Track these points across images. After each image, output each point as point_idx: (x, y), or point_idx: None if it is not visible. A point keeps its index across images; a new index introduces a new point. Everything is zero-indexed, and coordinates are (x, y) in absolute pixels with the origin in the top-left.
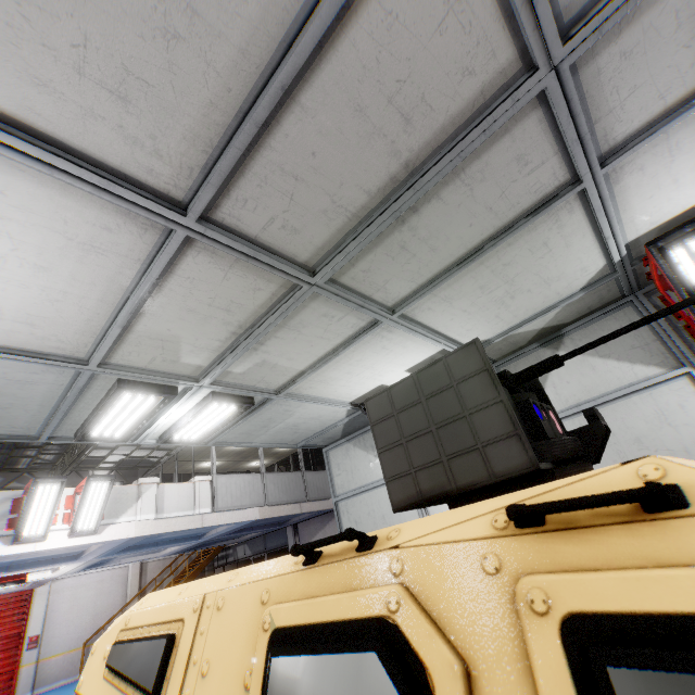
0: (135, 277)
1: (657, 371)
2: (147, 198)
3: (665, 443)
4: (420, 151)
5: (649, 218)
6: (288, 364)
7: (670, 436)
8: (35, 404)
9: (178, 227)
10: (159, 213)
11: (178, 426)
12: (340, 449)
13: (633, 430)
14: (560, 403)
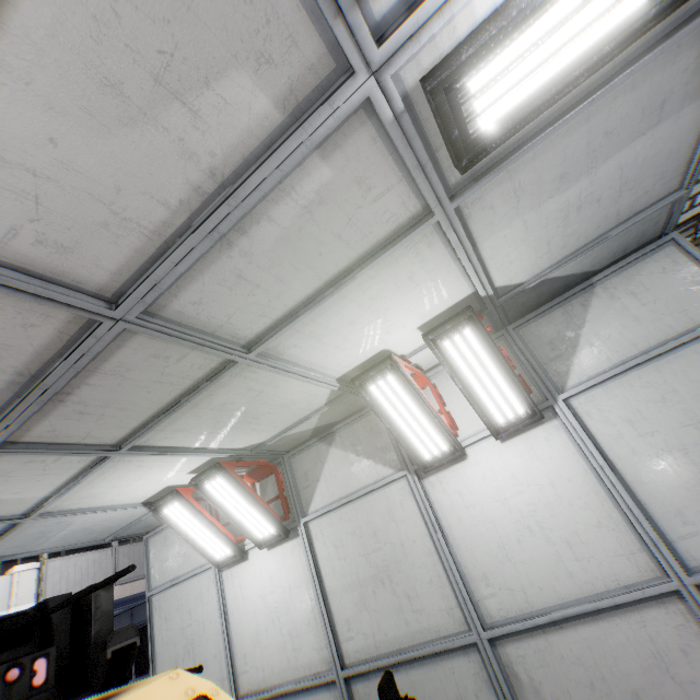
0: None
1: (390, 472)
2: None
3: (391, 537)
4: (29, 365)
5: (342, 365)
6: (20, 496)
7: (394, 530)
8: None
9: None
10: None
11: None
12: (159, 536)
13: (373, 524)
14: (329, 496)
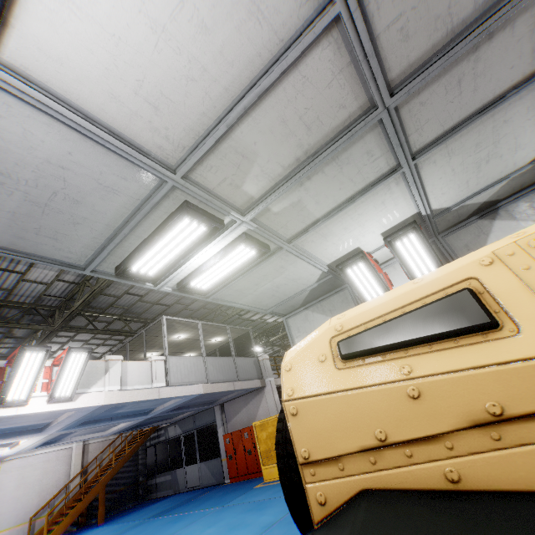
0: (267, 64)
1: None
2: None
3: None
4: None
5: None
6: (312, 208)
7: None
8: (102, 222)
9: None
10: None
11: (203, 269)
12: (299, 316)
13: None
14: None
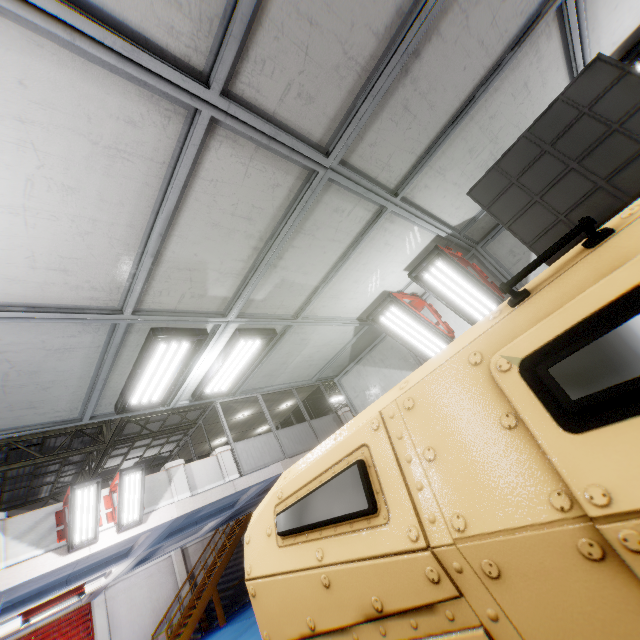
0: (161, 188)
1: None
2: (170, 67)
3: None
4: None
5: (612, 38)
6: (303, 280)
7: None
8: (74, 378)
9: (203, 106)
10: (183, 88)
11: (210, 375)
12: (351, 373)
13: None
14: None
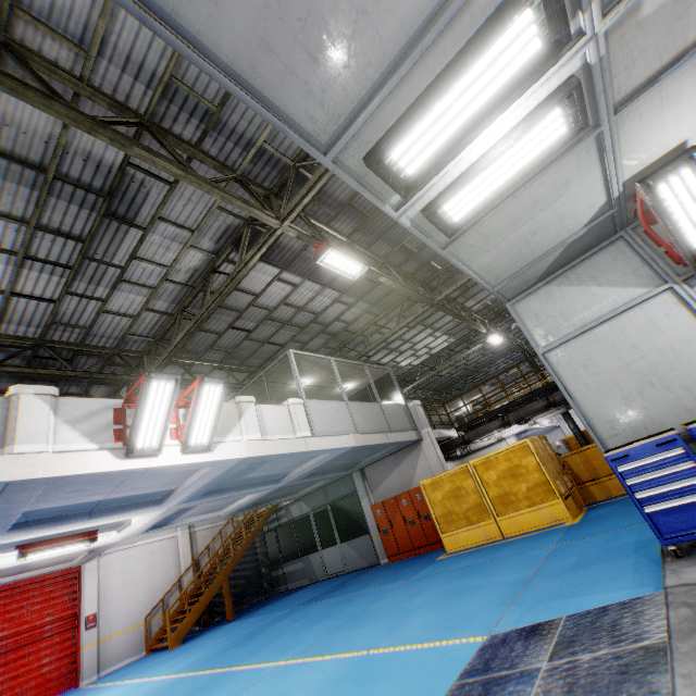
0: None
1: None
2: None
3: None
4: None
5: None
6: (694, 16)
7: None
8: (397, 17)
9: None
10: None
11: (480, 166)
12: (534, 296)
13: None
14: None
